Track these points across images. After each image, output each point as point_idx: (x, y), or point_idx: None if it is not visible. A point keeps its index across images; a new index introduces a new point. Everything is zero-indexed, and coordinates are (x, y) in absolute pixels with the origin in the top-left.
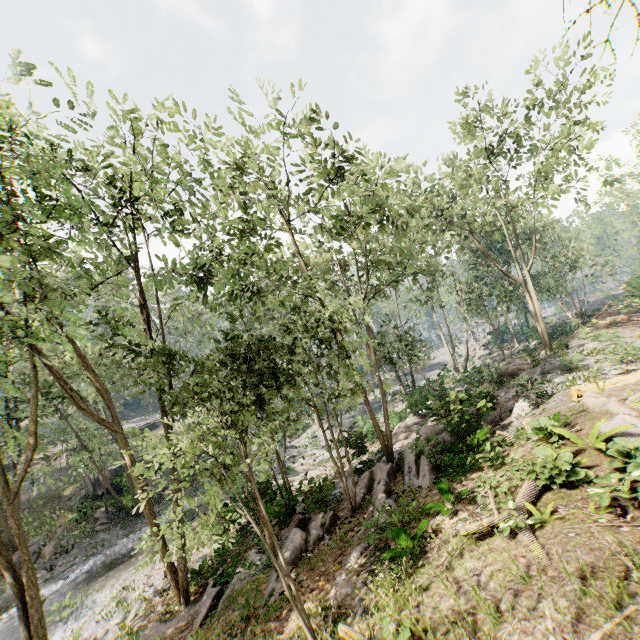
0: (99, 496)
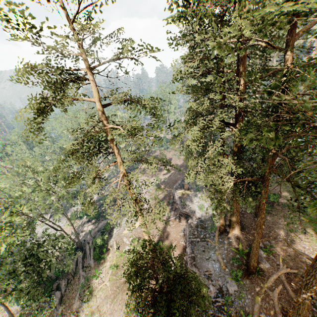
0: None
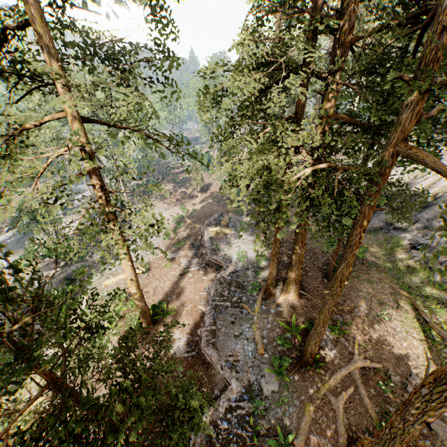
0: None
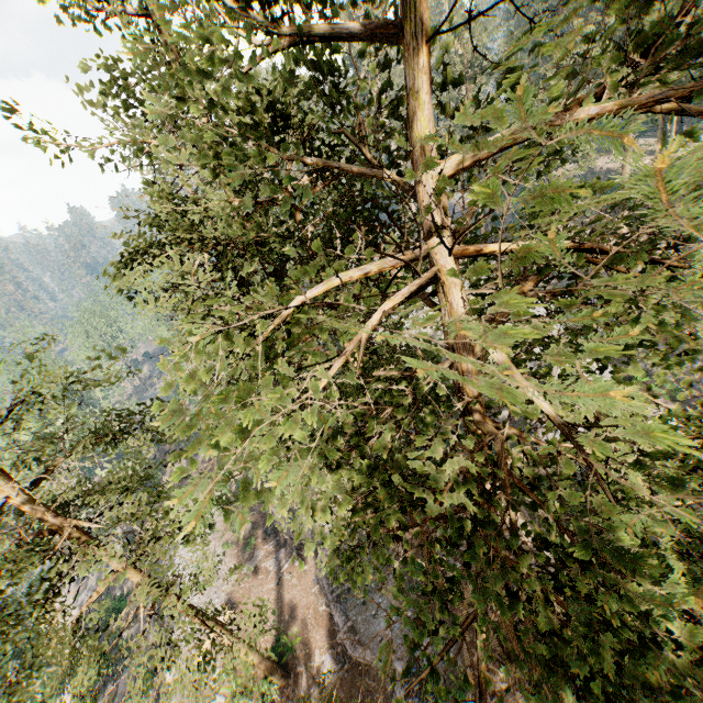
0: None
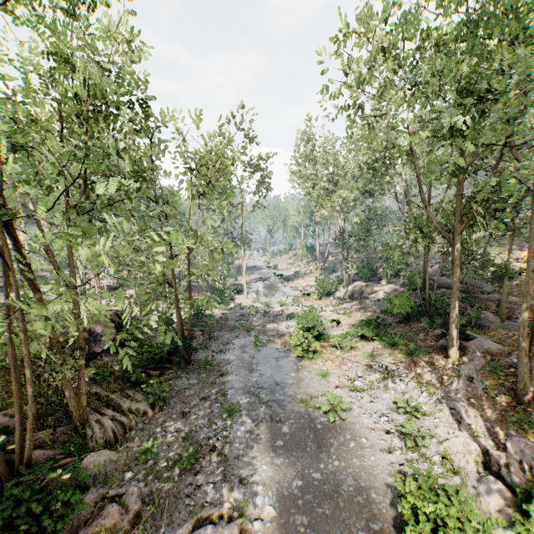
0: (97, 354)
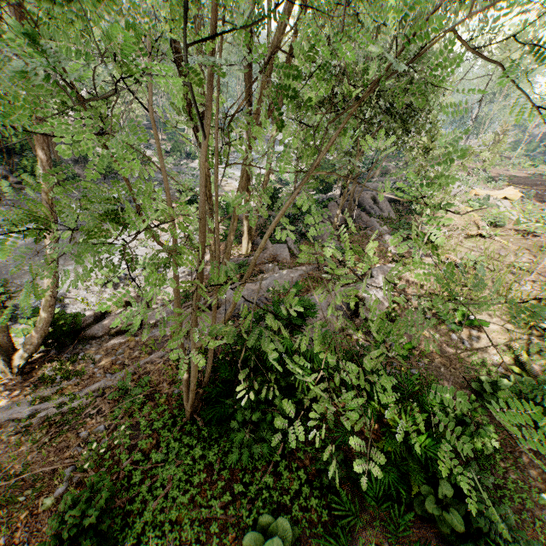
0: None
